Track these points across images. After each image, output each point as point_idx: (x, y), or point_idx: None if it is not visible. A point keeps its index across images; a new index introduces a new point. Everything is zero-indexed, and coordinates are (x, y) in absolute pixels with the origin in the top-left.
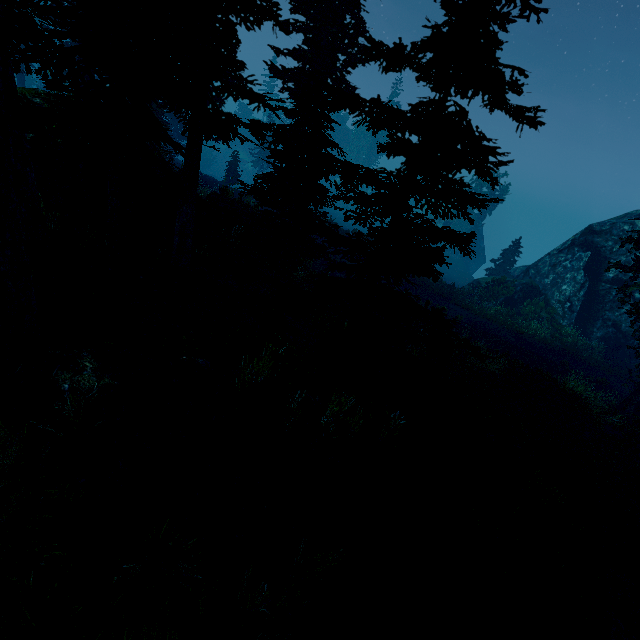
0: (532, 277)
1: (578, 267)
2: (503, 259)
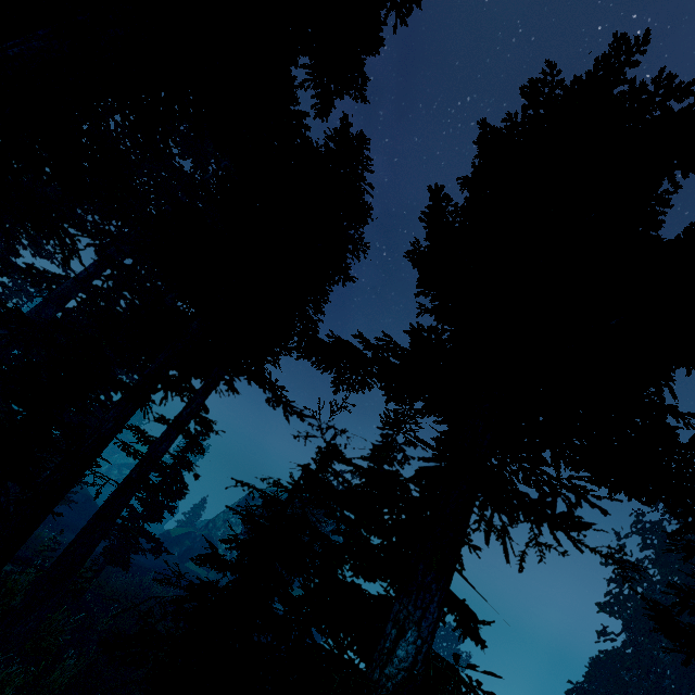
0: (210, 529)
1: (239, 523)
2: (193, 512)
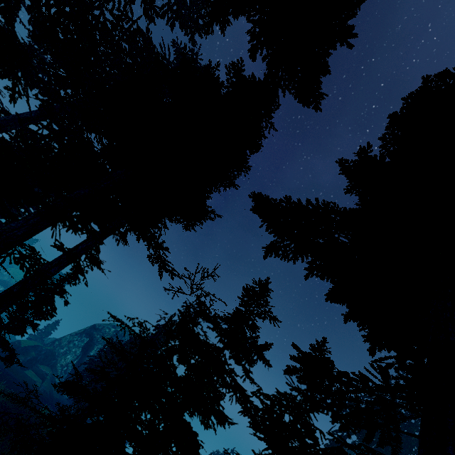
0: (55, 346)
1: (81, 345)
2: (45, 330)
